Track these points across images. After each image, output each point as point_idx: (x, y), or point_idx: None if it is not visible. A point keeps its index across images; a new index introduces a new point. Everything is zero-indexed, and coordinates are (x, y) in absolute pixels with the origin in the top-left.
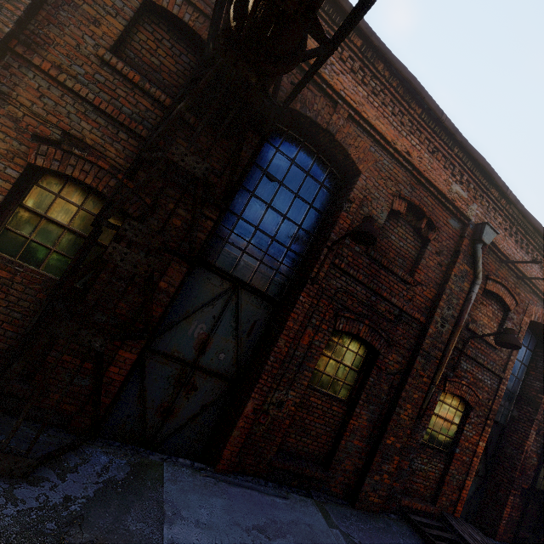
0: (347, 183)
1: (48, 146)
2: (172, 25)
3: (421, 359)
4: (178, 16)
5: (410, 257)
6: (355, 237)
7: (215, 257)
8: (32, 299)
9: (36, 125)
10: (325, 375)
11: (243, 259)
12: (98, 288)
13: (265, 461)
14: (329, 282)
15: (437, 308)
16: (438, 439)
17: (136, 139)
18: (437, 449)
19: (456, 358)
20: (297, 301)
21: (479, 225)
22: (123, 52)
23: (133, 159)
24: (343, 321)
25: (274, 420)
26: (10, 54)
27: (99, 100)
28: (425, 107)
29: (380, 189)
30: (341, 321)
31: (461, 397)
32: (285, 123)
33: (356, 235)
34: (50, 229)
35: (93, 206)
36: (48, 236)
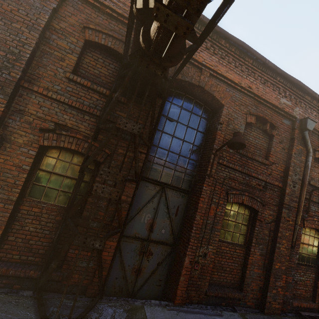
0: (216, 112)
1: (48, 133)
2: (102, 50)
3: (285, 210)
4: (105, 44)
5: (263, 148)
6: (231, 146)
7: (148, 173)
8: (53, 221)
9: (41, 123)
10: (227, 231)
11: (164, 171)
12: (88, 207)
13: (203, 293)
14: (218, 174)
15: (288, 176)
16: (306, 258)
17: (94, 118)
18: (307, 265)
19: (306, 204)
20: (202, 190)
21: (303, 120)
22: (79, 71)
23: (94, 129)
24: (232, 196)
25: (203, 266)
26: (21, 88)
27: (71, 101)
28: (254, 58)
29: (237, 112)
30: (231, 197)
31: (315, 228)
32: (173, 87)
33: (231, 144)
34: (56, 178)
35: (77, 160)
36: (56, 183)
